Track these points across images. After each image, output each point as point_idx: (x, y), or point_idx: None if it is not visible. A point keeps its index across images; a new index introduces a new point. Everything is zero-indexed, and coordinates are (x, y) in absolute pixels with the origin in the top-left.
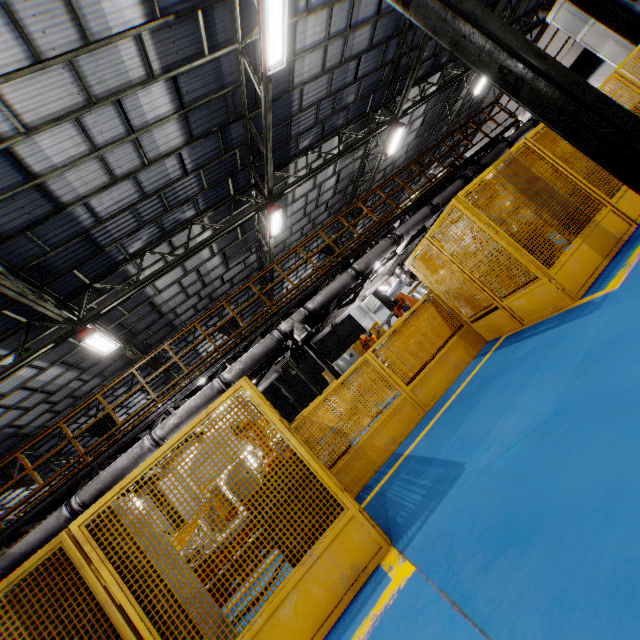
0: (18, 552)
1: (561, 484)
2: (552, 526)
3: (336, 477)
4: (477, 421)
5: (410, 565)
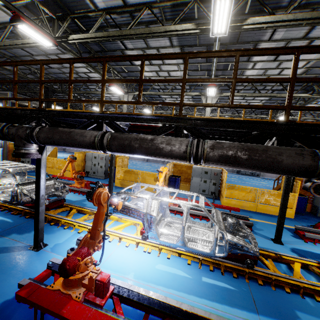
0: None
1: None
2: None
3: None
4: None
5: None
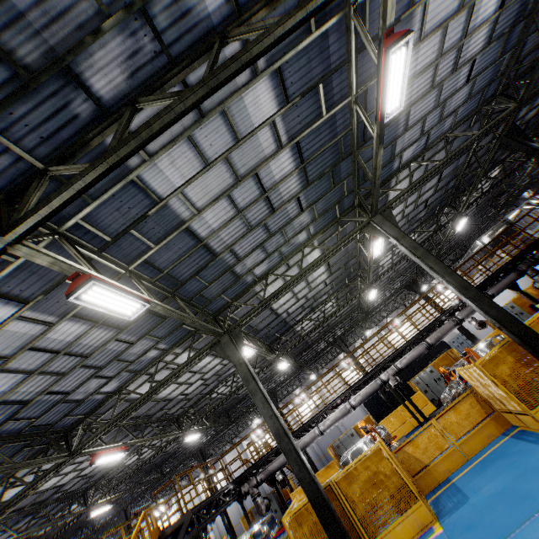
0: (270, 469)
1: (485, 516)
2: (477, 526)
3: (417, 481)
4: (481, 480)
5: (441, 527)
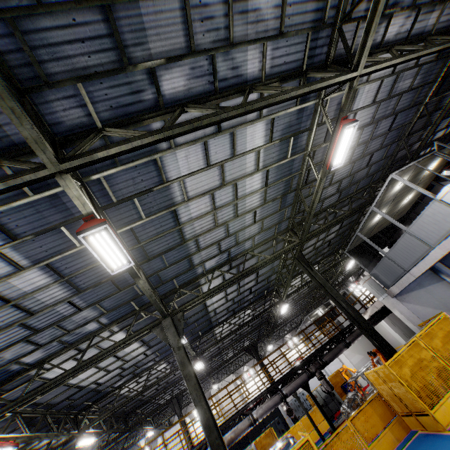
0: None
1: None
2: None
3: None
4: None
5: None
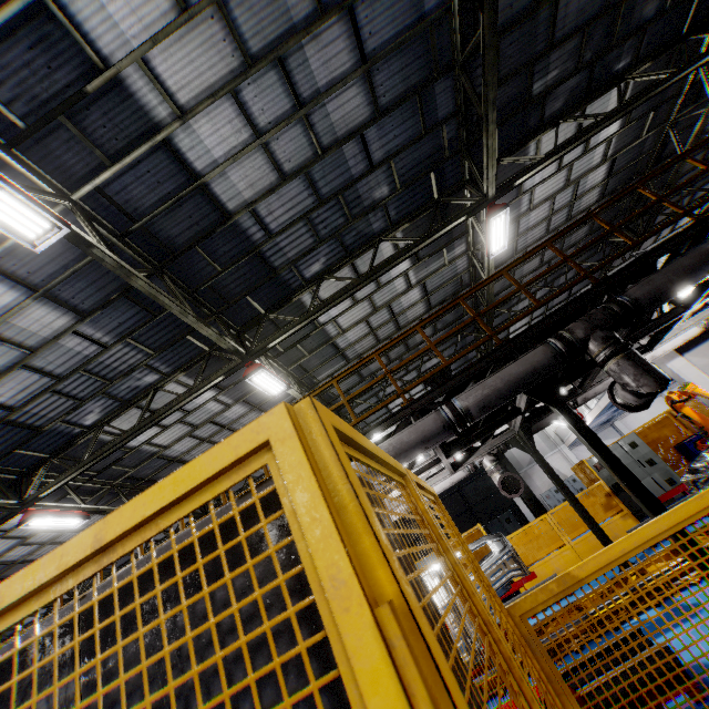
0: None
1: None
2: None
3: None
4: None
5: None
